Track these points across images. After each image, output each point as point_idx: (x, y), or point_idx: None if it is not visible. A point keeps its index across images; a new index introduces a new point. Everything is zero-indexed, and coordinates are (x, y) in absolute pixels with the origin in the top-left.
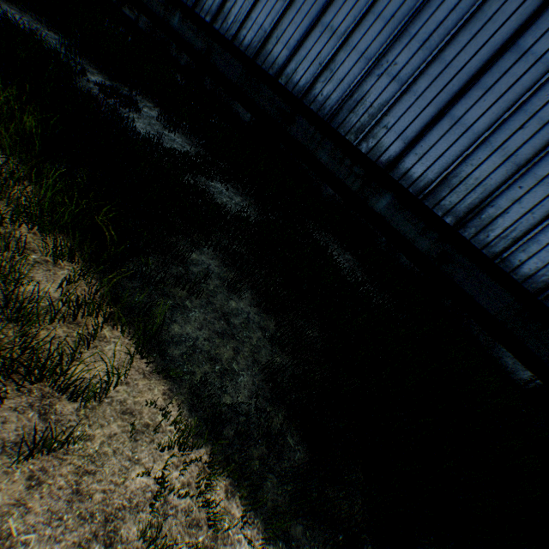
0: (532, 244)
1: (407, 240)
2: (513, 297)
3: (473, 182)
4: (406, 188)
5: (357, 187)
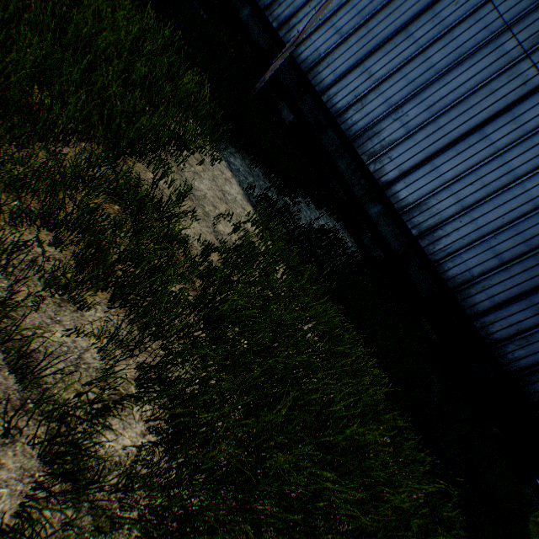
0: (308, 42)
1: (253, 40)
2: (295, 74)
3: (290, 2)
4: (257, 3)
5: (234, 3)
